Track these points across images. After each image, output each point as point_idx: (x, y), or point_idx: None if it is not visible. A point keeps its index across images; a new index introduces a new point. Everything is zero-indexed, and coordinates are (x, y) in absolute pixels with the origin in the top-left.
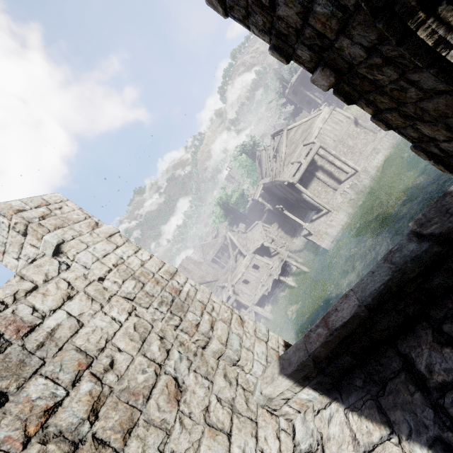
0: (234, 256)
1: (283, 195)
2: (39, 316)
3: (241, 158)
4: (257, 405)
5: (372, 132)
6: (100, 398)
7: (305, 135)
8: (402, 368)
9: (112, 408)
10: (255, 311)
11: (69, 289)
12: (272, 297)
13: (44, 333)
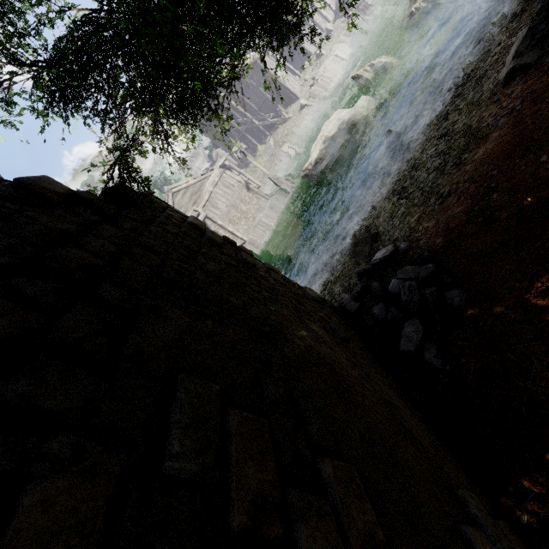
0: None
1: None
2: None
3: None
4: None
5: (264, 198)
6: None
7: (195, 198)
8: None
9: None
10: None
11: None
12: None
13: None
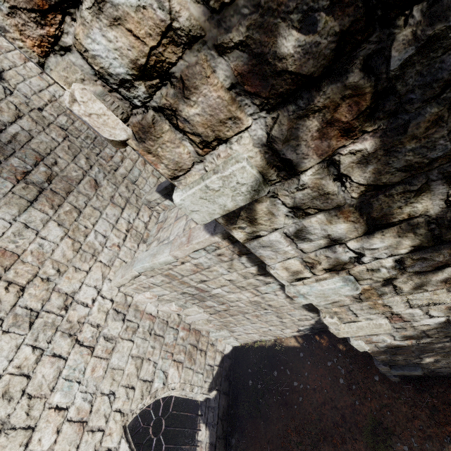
0: None
1: None
2: (2, 124)
3: None
4: (143, 204)
5: None
6: (52, 176)
7: None
8: None
9: (59, 182)
10: None
11: (17, 111)
12: None
13: (9, 135)
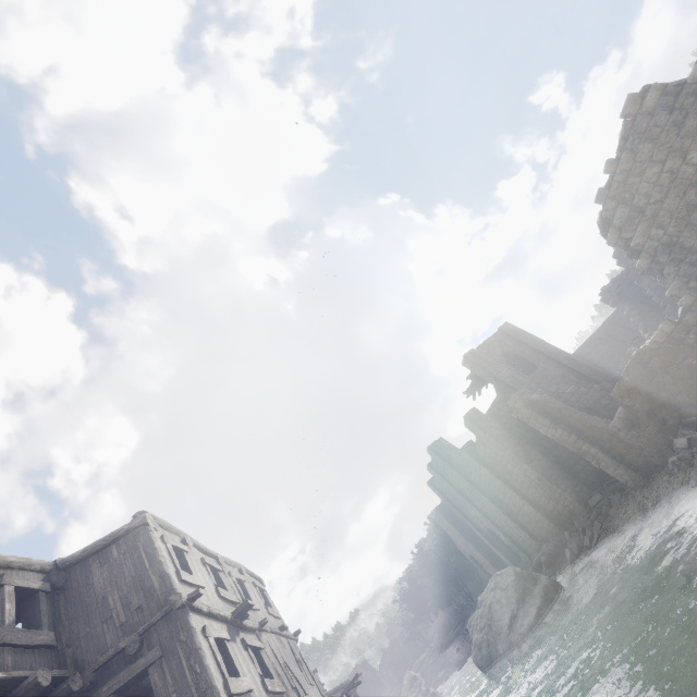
0: None
1: None
2: None
3: None
4: None
5: None
6: None
7: None
8: None
9: None
10: None
11: None
12: None
13: None
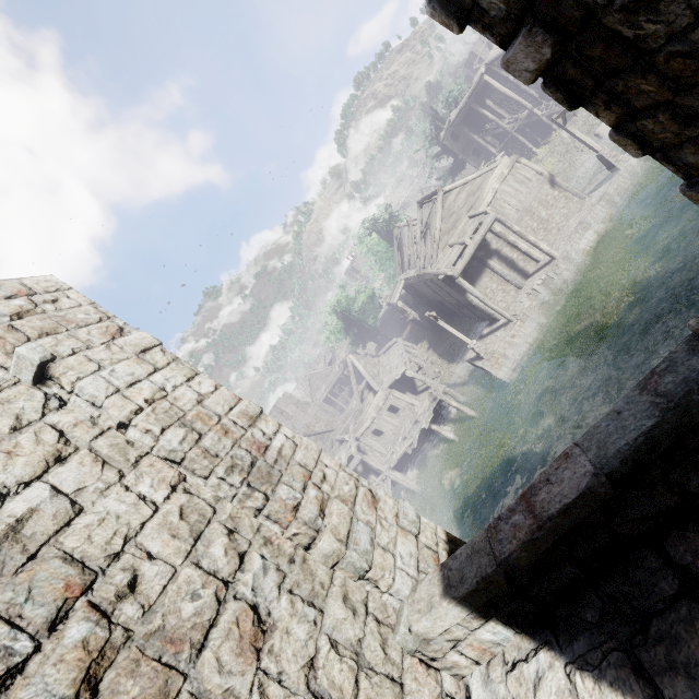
0: (359, 393)
1: (436, 296)
2: None
3: (371, 239)
4: (403, 652)
5: (577, 197)
6: (105, 654)
7: (472, 201)
8: (680, 592)
9: (127, 673)
10: (393, 478)
11: (61, 443)
12: (418, 457)
13: (0, 526)
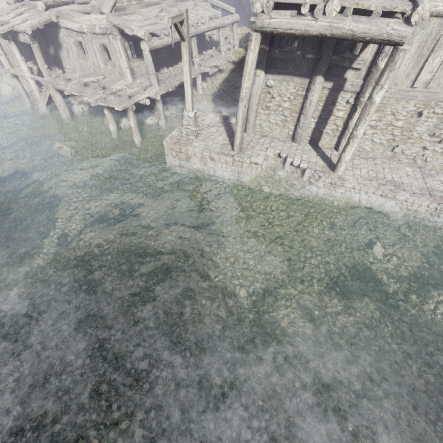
0: None
1: None
2: None
3: None
4: None
5: None
6: None
7: None
8: None
9: None
10: (51, 94)
11: None
12: (101, 110)
13: None
